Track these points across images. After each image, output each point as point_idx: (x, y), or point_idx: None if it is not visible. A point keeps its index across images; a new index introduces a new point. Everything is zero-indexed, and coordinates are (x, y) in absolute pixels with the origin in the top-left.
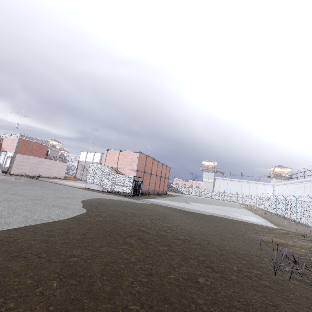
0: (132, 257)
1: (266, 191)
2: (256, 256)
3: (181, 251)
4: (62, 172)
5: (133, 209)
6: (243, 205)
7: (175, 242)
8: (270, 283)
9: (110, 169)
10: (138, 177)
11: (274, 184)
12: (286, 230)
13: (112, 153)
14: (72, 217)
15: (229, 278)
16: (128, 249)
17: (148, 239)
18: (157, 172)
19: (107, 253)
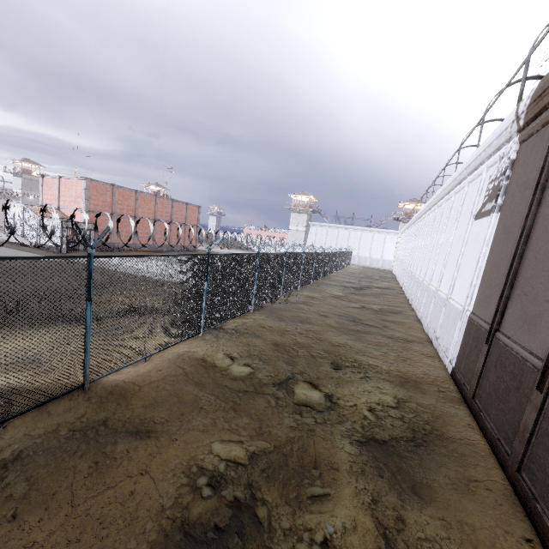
0: None
1: (385, 243)
2: None
3: None
4: None
5: None
6: None
7: None
8: None
9: (32, 211)
10: (78, 223)
11: (399, 232)
12: None
13: (50, 183)
14: None
15: None
16: None
17: None
18: (155, 214)
19: None
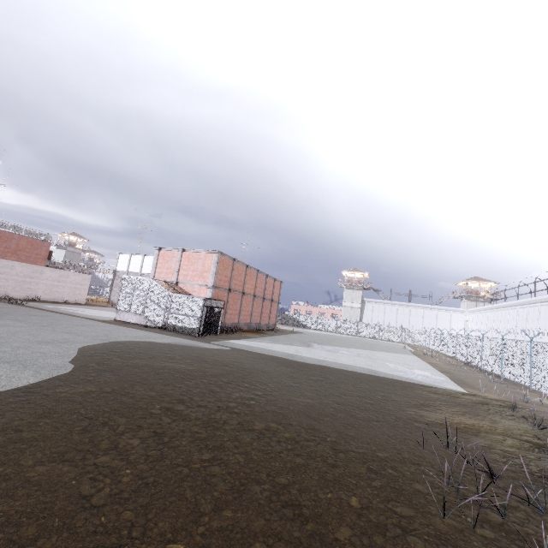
0: (106, 489)
1: (452, 322)
2: (411, 464)
3: (242, 462)
4: (80, 291)
5: (183, 363)
6: (410, 348)
7: (239, 438)
8: (427, 545)
9: (162, 286)
10: (214, 300)
11: (465, 310)
12: (480, 397)
13: (168, 256)
14: (25, 385)
15: (333, 535)
16: (110, 466)
17: (178, 432)
18: (255, 290)
19: (41, 483)
